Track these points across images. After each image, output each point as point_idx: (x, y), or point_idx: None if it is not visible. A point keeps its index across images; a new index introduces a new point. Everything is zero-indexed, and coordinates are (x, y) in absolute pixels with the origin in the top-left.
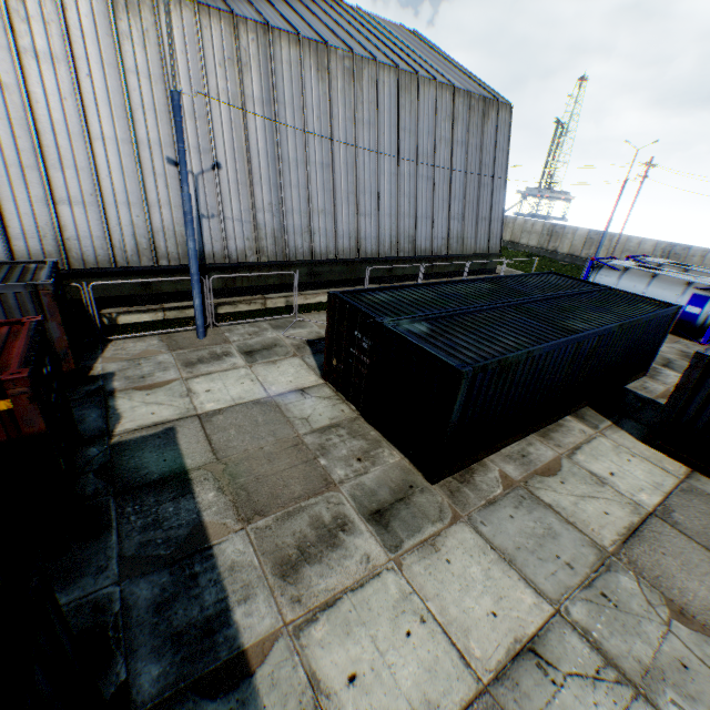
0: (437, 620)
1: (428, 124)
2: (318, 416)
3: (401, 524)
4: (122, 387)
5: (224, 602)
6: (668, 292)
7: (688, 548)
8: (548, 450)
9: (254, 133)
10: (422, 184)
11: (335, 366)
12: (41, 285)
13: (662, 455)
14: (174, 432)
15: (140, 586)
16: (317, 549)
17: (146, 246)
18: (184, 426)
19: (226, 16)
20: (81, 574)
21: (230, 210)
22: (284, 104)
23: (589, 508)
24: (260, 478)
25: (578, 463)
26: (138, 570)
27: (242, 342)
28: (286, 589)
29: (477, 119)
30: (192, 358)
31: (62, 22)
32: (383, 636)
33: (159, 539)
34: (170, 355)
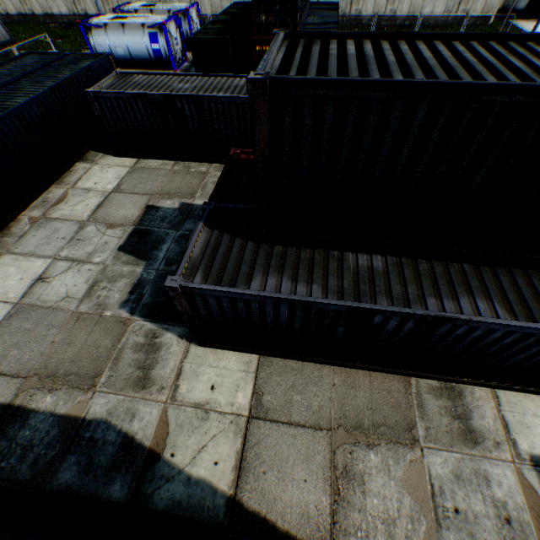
0: None
1: None
2: None
3: None
4: None
5: None
6: (137, 37)
7: (124, 198)
8: (62, 190)
9: None
10: None
11: None
12: None
13: (127, 158)
14: None
15: None
16: None
17: None
18: None
19: None
20: None
21: None
22: None
23: (80, 207)
24: None
25: (79, 187)
26: None
27: None
28: None
29: None
30: None
31: None
32: None
33: None
34: None
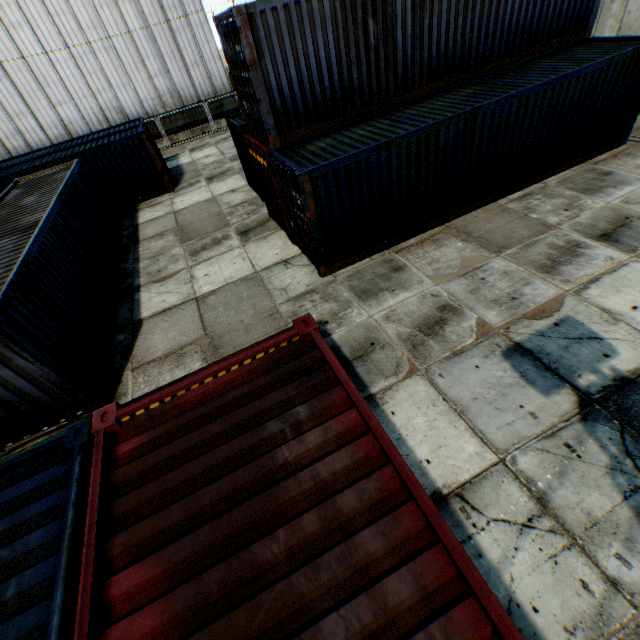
0: None
1: None
2: None
3: None
4: None
5: None
6: None
7: None
8: None
9: None
10: (104, 58)
11: None
12: None
13: None
14: None
15: None
16: None
17: None
18: None
19: None
20: None
21: None
22: None
23: None
24: None
25: None
26: None
27: None
28: None
29: None
30: None
31: None
32: None
33: None
34: None
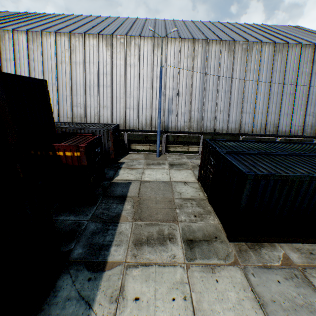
0: (192, 303)
1: (293, 66)
2: (186, 193)
3: (199, 250)
4: (124, 167)
5: (111, 242)
6: None
7: None
8: None
9: (195, 81)
10: (285, 97)
11: (202, 174)
12: (109, 129)
13: None
14: (130, 183)
15: (92, 224)
16: (154, 242)
17: (149, 123)
18: (134, 183)
19: (191, 40)
20: (81, 214)
21: (180, 110)
22: (210, 68)
23: None
24: (148, 207)
25: None
26: (94, 220)
27: (171, 161)
28: (133, 250)
29: None
30: (150, 163)
31: (138, 54)
32: (160, 291)
33: (105, 213)
34: (144, 160)
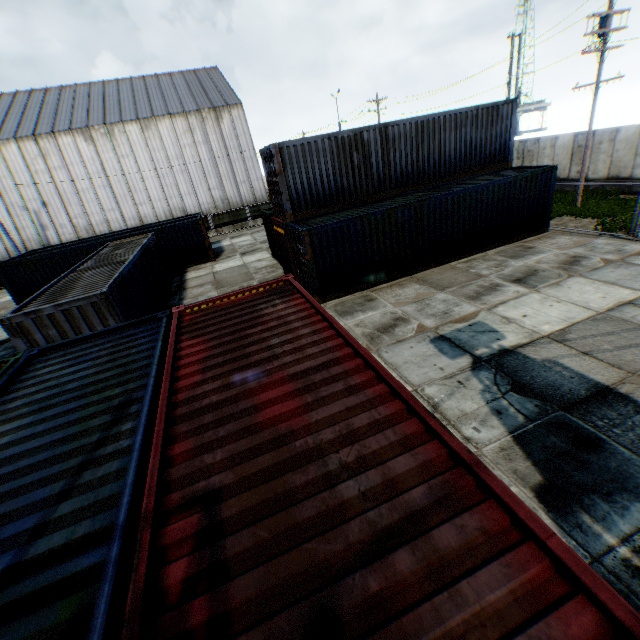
0: None
1: (172, 141)
2: None
3: None
4: None
5: None
6: None
7: None
8: None
9: (61, 183)
10: (179, 176)
11: None
12: None
13: None
14: None
15: None
16: None
17: (24, 248)
18: None
19: (32, 137)
20: None
21: (59, 222)
22: (72, 165)
23: None
24: None
25: None
26: None
27: None
28: None
29: (212, 123)
30: None
31: None
32: None
33: None
34: None
